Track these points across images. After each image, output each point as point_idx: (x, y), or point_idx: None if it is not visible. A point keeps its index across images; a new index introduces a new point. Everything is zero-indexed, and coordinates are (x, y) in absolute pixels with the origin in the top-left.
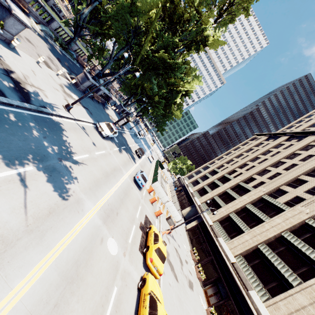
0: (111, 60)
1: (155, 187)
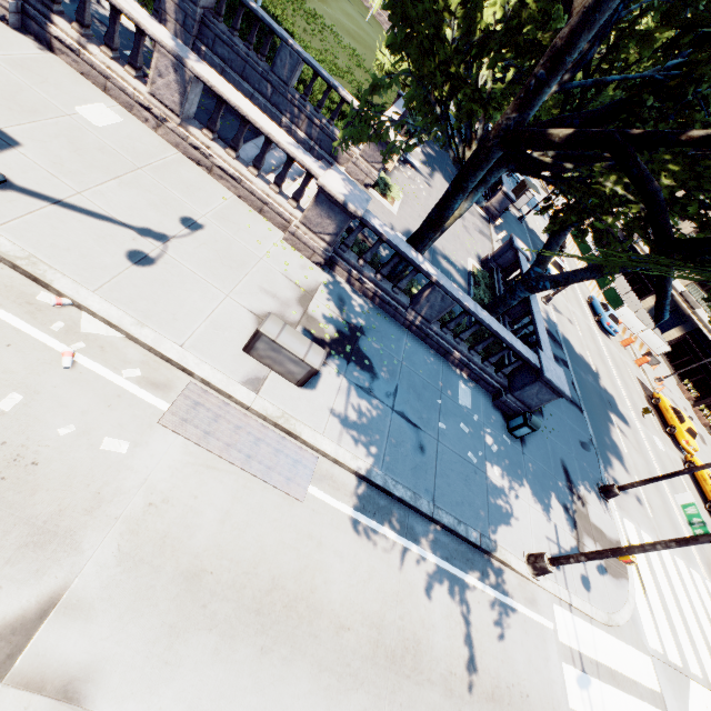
0: None
1: (620, 315)
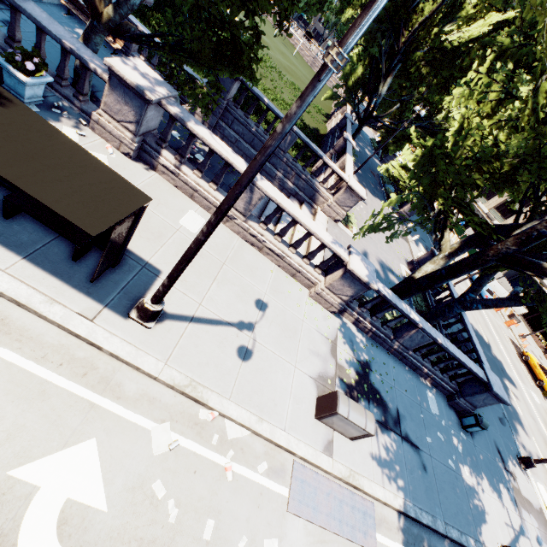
0: None
1: (491, 286)
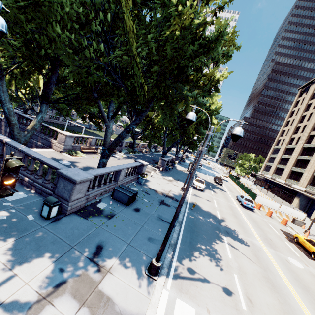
0: (165, 138)
1: (259, 201)
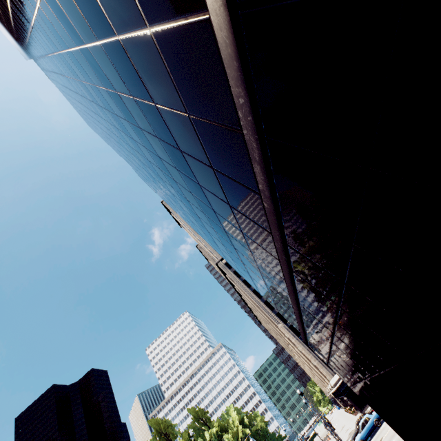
0: None
1: None
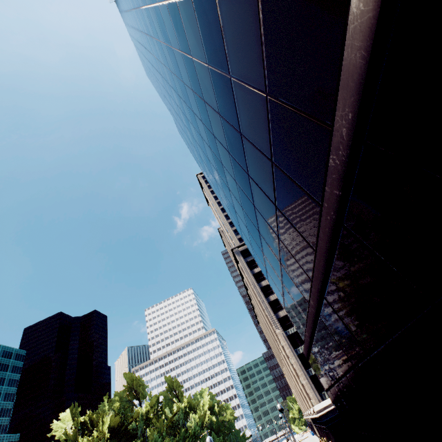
0: None
1: None
